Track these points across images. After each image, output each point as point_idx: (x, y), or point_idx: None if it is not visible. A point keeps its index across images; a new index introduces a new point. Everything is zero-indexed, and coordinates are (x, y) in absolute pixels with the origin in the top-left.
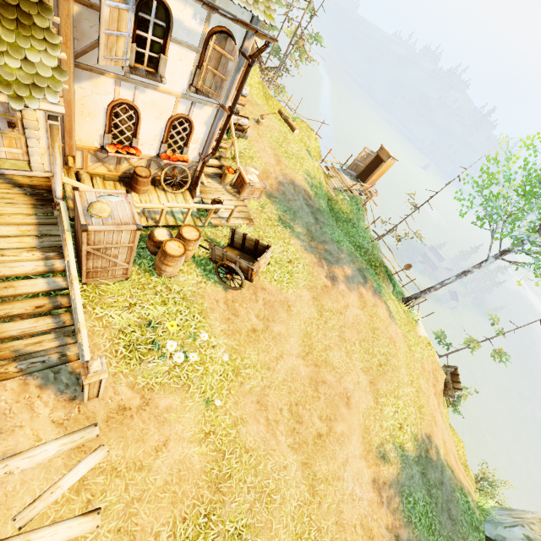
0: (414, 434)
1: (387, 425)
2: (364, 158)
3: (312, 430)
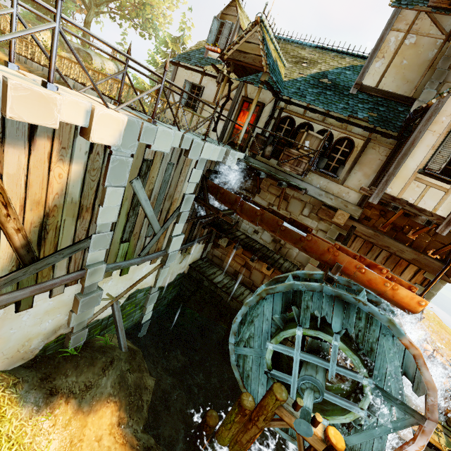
0: None
1: None
2: None
3: None
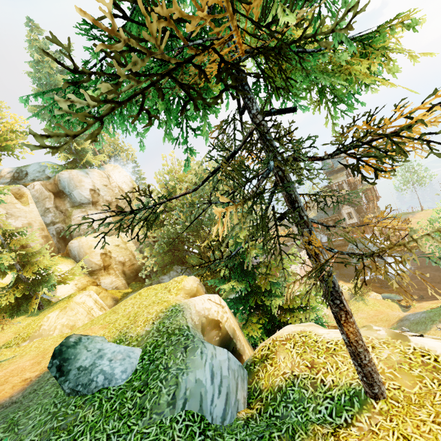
0: None
1: None
2: None
3: None
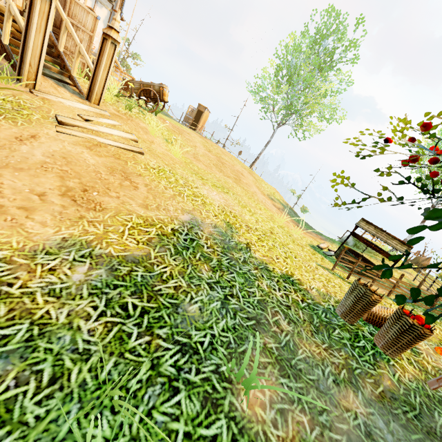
0: (282, 199)
1: (267, 190)
2: (191, 113)
3: (231, 175)
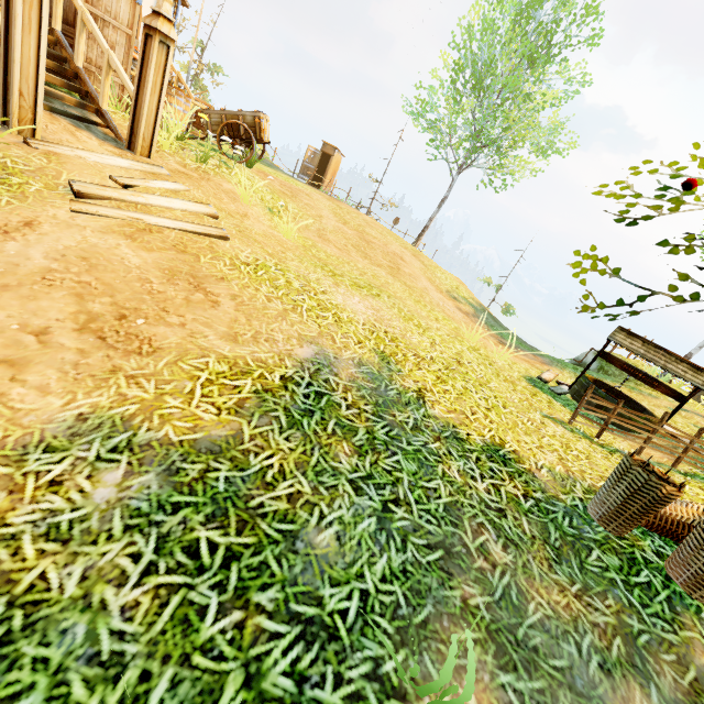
0: (471, 297)
1: (445, 283)
2: (312, 158)
3: (383, 263)
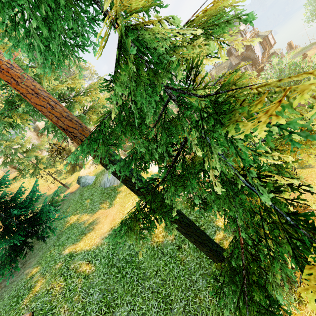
0: None
1: None
2: (287, 48)
3: None
